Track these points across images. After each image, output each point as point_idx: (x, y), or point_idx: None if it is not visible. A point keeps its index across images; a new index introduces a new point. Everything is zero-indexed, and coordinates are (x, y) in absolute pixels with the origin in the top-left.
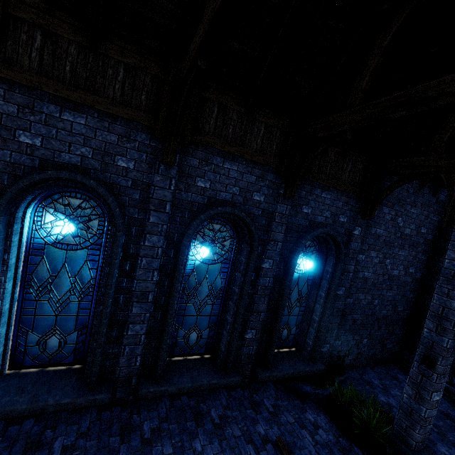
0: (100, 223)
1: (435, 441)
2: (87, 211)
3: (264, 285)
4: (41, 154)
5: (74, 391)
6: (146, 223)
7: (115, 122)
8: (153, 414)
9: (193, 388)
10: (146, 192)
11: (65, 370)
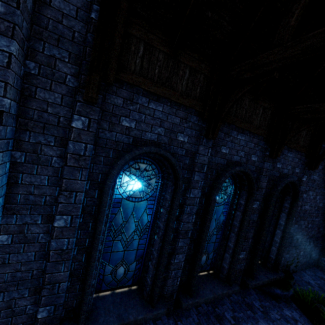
0: (156, 181)
1: None
2: (149, 172)
3: (253, 219)
4: (134, 134)
5: (142, 308)
6: (192, 181)
7: (179, 109)
8: (189, 320)
9: (213, 298)
10: (192, 158)
11: (128, 291)
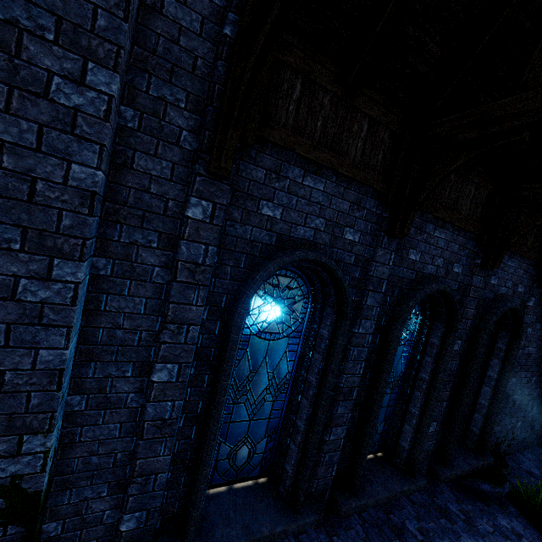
0: (304, 305)
1: None
2: (294, 292)
3: (451, 370)
4: (279, 229)
5: (280, 515)
6: (363, 306)
7: (349, 187)
8: (351, 533)
9: (388, 498)
10: (364, 269)
11: (254, 486)
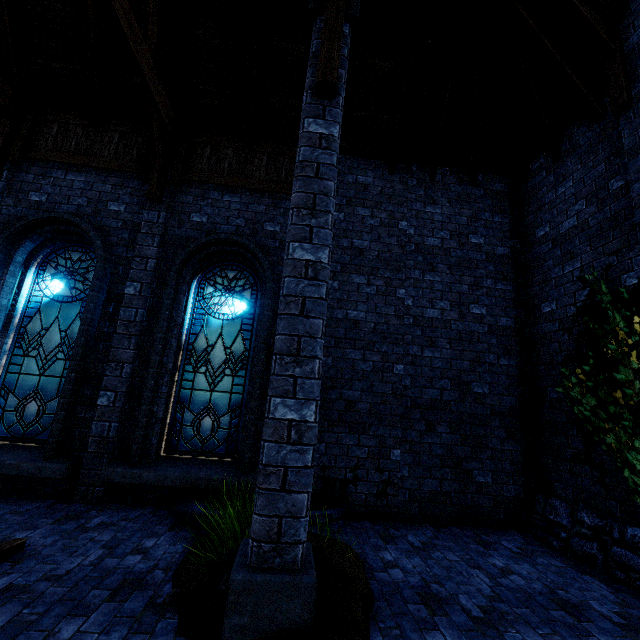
0: None
1: (438, 626)
2: None
3: (128, 319)
4: None
5: None
6: None
7: None
8: None
9: None
10: None
11: None
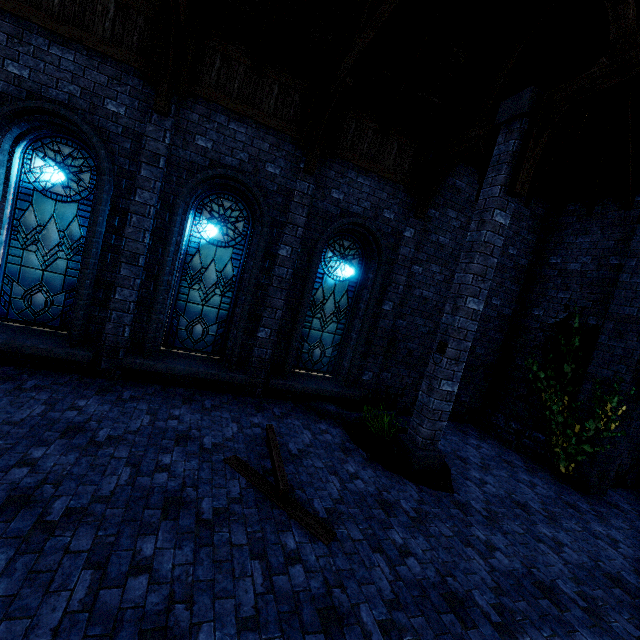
0: (92, 177)
1: (471, 469)
2: (79, 162)
3: (281, 276)
4: (29, 87)
5: (54, 343)
6: (136, 176)
7: (105, 63)
8: (139, 389)
9: (187, 373)
10: (138, 143)
11: (50, 332)
